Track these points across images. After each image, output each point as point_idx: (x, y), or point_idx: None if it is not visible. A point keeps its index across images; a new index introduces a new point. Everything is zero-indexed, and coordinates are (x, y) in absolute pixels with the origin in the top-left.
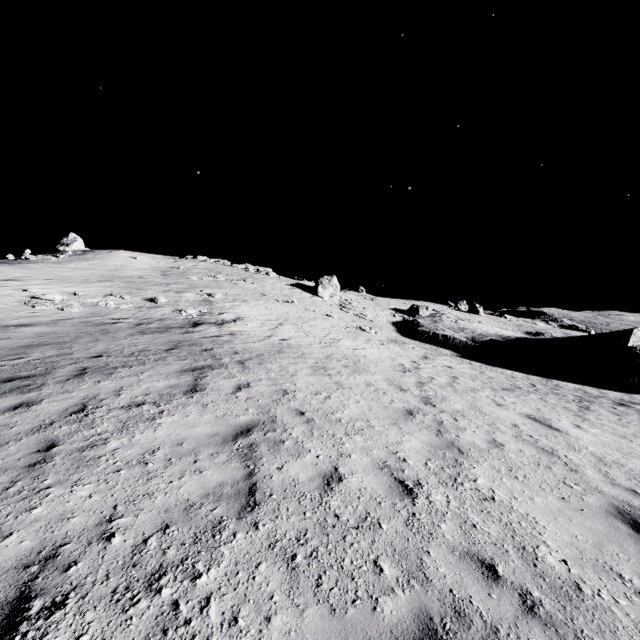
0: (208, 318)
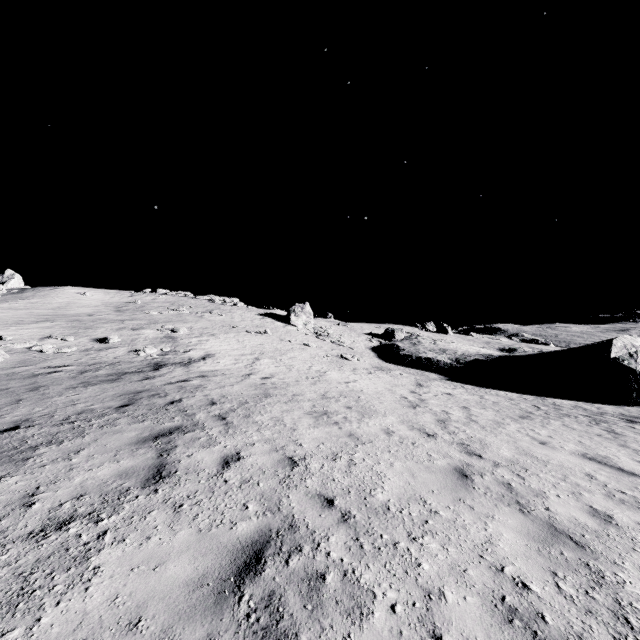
0: (172, 357)
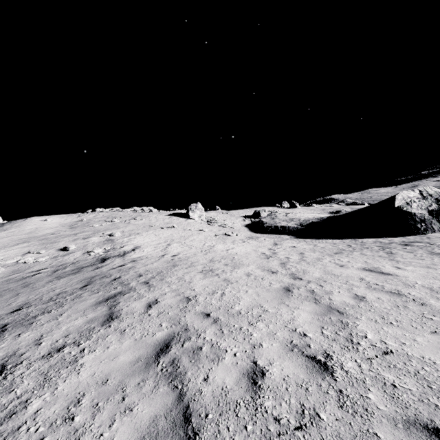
0: (112, 253)
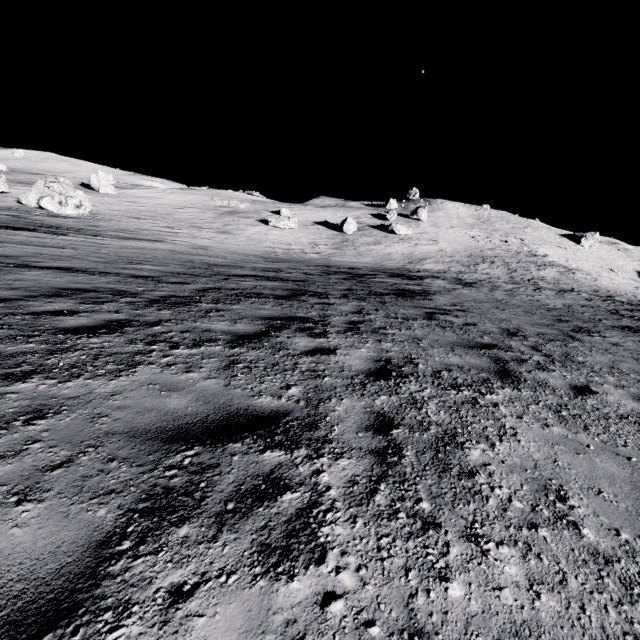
0: (535, 253)
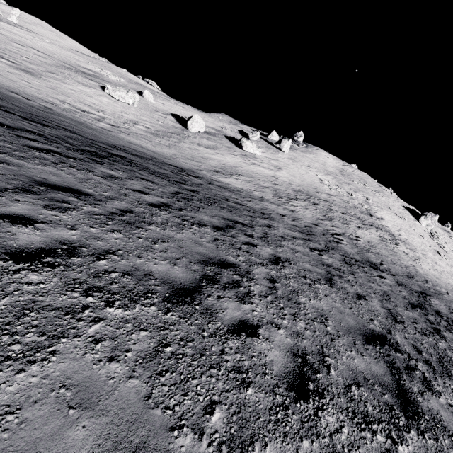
0: (372, 213)
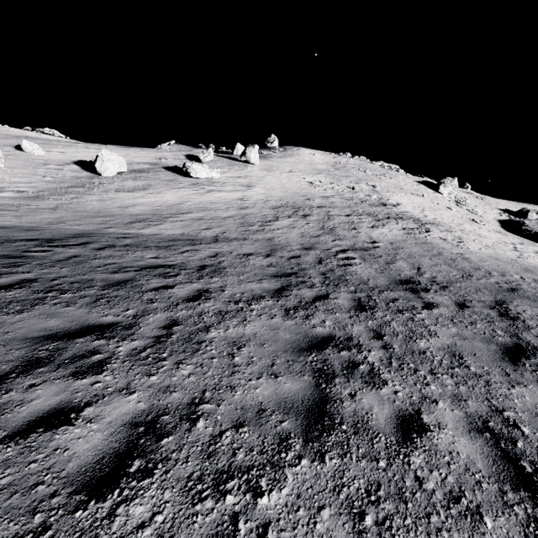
0: (385, 202)
